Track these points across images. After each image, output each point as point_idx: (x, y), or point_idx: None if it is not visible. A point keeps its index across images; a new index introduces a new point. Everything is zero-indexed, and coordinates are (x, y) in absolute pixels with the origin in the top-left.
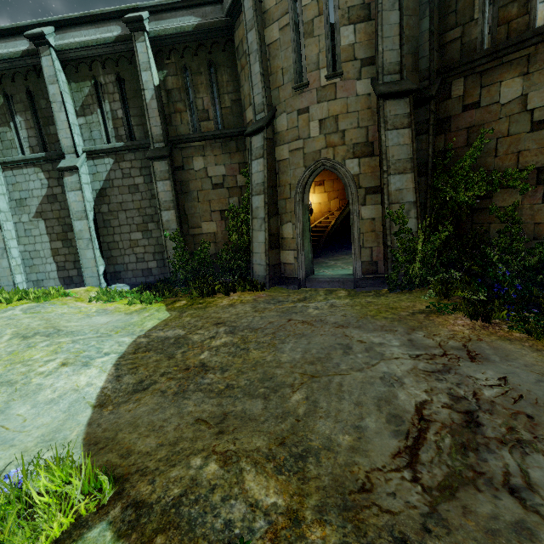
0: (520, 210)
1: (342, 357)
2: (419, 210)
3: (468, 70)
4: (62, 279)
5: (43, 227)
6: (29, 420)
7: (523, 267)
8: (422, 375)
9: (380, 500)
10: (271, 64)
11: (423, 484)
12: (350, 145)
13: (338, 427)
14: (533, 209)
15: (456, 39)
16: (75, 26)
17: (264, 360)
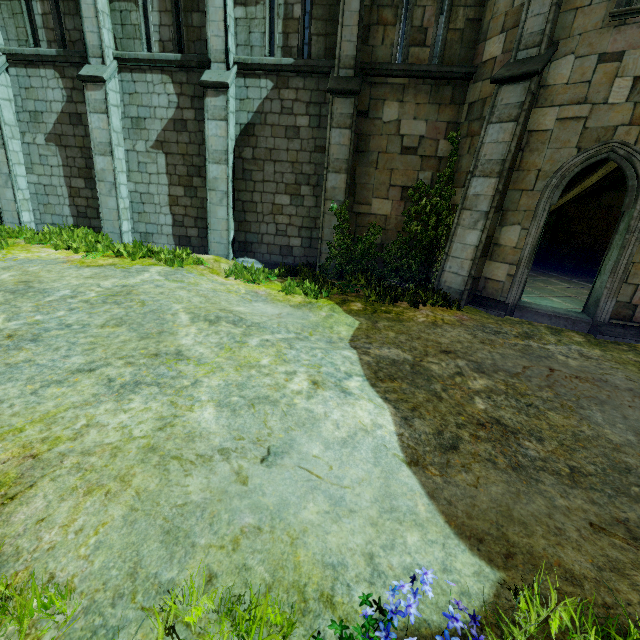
0: None
1: None
2: None
3: None
4: (177, 237)
5: (163, 163)
6: (335, 468)
7: None
8: None
9: None
10: None
11: None
12: None
13: None
14: None
15: None
16: None
17: (584, 434)
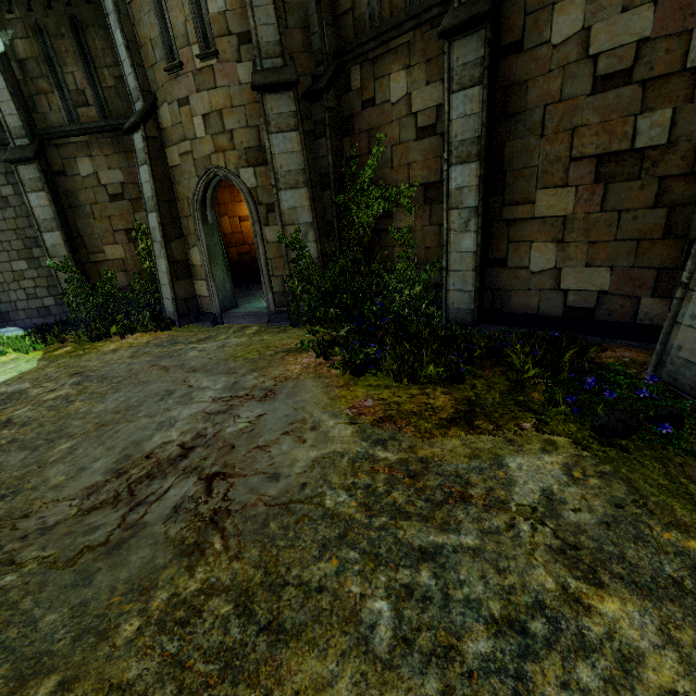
0: (414, 232)
1: (153, 404)
2: (317, 232)
3: (363, 56)
4: None
5: None
6: None
7: (414, 296)
8: (199, 417)
9: (24, 522)
10: (138, 31)
11: (79, 508)
12: (242, 150)
13: (67, 470)
14: (423, 231)
15: (348, 11)
16: None
17: (76, 412)
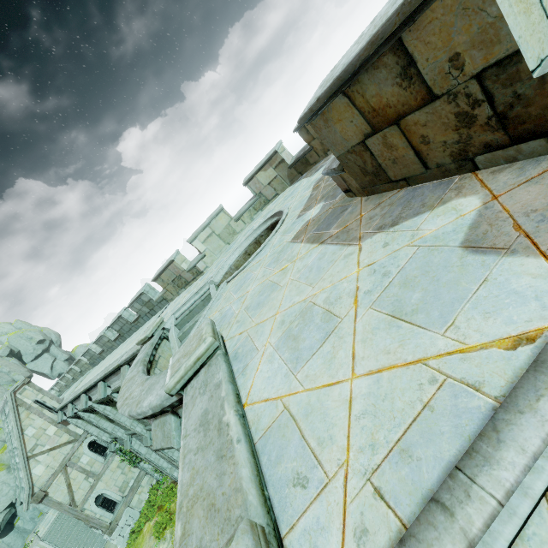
0: None
1: None
2: None
3: None
4: None
5: None
6: None
7: None
8: None
9: None
10: None
11: None
12: None
13: None
14: None
15: None
16: (108, 377)
17: None
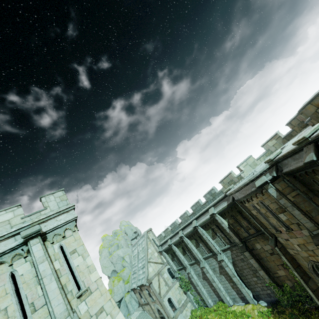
0: None
1: None
2: None
3: None
4: (240, 298)
5: (224, 277)
6: None
7: None
8: None
9: None
10: (260, 220)
11: None
12: None
13: None
14: None
15: None
16: (199, 217)
17: None
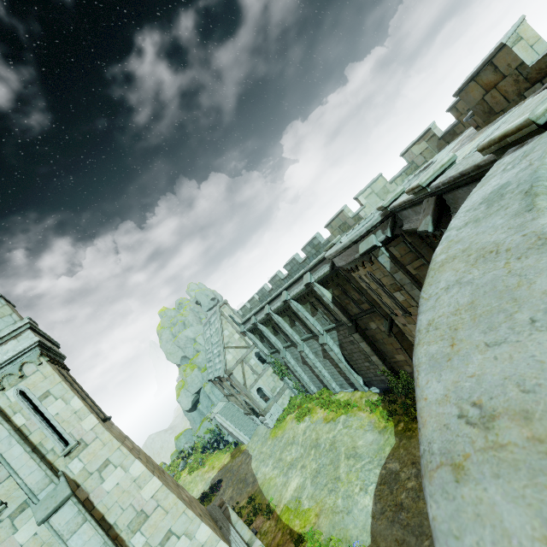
0: None
1: None
2: None
3: None
4: (349, 384)
5: (329, 362)
6: (358, 516)
7: None
8: None
9: None
10: (373, 297)
11: None
12: None
13: None
14: None
15: None
16: (291, 286)
17: (423, 511)
